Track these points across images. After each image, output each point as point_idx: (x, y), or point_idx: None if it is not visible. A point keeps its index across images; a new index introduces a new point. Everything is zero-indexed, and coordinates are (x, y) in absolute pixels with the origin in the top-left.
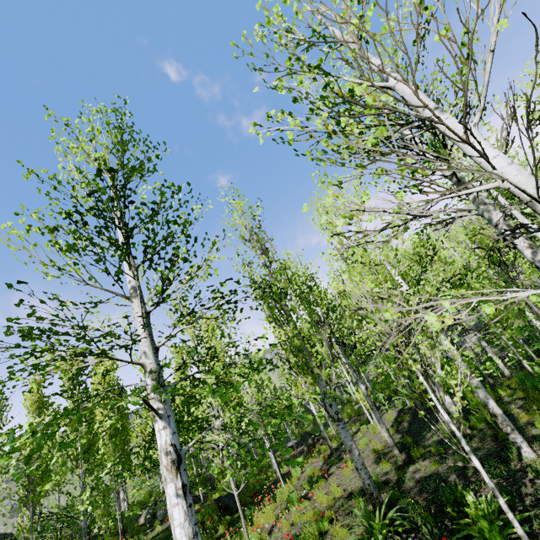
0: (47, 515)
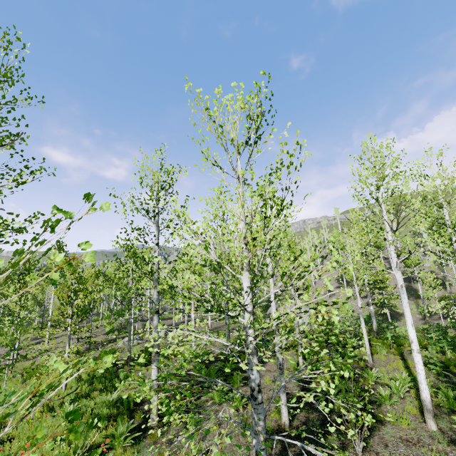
0: None
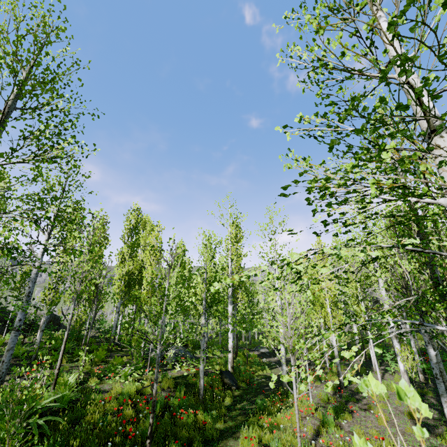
0: (133, 331)
